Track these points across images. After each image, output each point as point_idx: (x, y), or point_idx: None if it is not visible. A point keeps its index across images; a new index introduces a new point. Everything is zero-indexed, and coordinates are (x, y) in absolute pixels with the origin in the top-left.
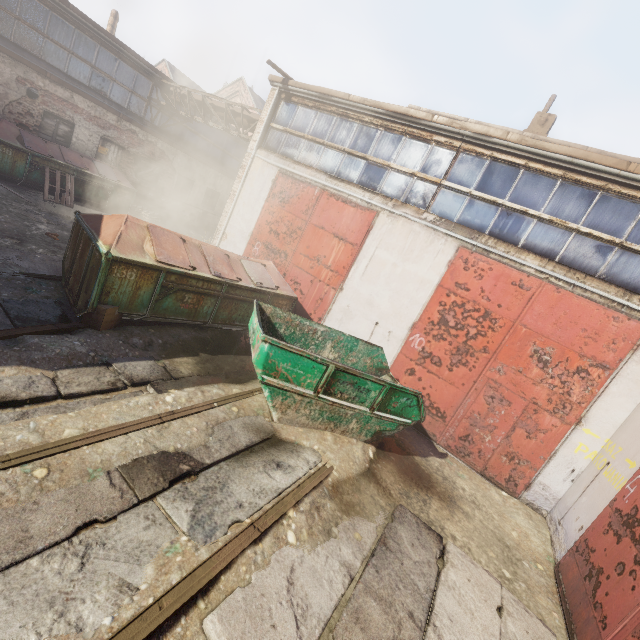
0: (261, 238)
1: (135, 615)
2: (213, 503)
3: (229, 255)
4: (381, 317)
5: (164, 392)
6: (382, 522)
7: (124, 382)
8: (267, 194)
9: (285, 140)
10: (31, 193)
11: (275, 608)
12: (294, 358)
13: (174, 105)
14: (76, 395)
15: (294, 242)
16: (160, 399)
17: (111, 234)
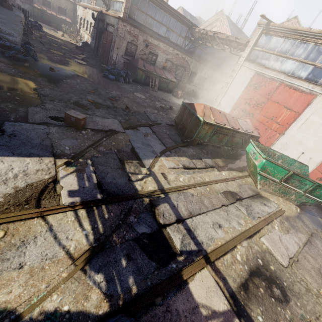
0: (240, 106)
1: (245, 230)
2: (250, 210)
3: (233, 117)
4: (306, 150)
5: (220, 171)
6: (307, 235)
7: (207, 166)
8: (246, 84)
9: (261, 56)
10: (145, 87)
11: (278, 243)
12: (275, 166)
13: (197, 38)
14: (200, 168)
15: (258, 109)
16: (221, 173)
17: (201, 112)
